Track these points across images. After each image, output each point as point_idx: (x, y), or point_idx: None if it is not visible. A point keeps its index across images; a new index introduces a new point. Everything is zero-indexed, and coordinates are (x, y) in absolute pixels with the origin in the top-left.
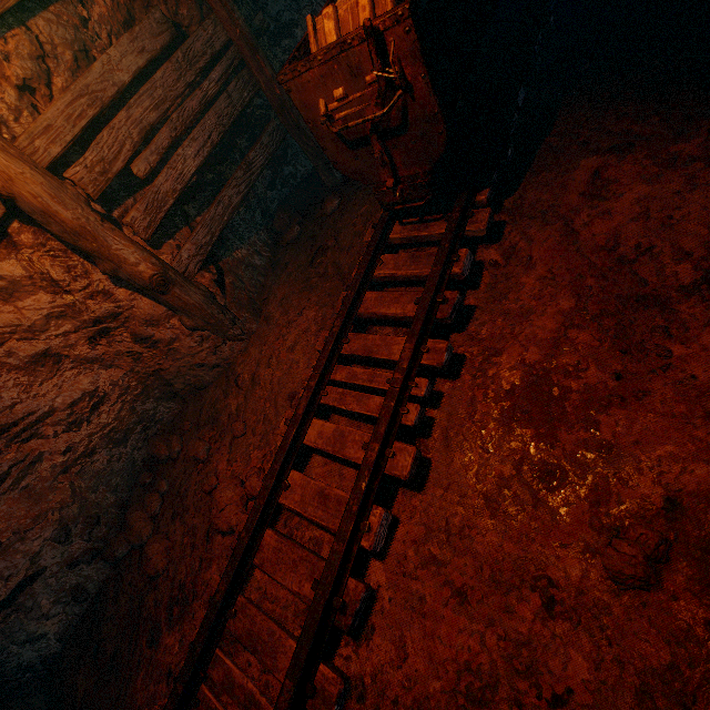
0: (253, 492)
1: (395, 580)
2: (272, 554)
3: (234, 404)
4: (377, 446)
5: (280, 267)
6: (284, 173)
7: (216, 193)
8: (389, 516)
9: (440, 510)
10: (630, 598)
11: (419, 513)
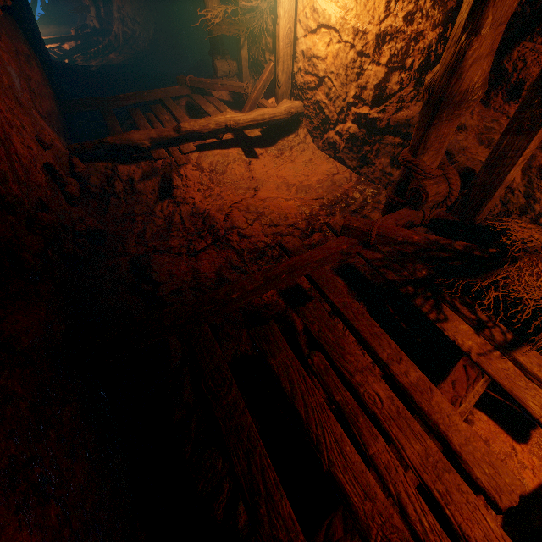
0: None
1: None
2: None
3: None
4: None
5: None
6: None
7: None
8: None
9: None
10: (41, 148)
11: None
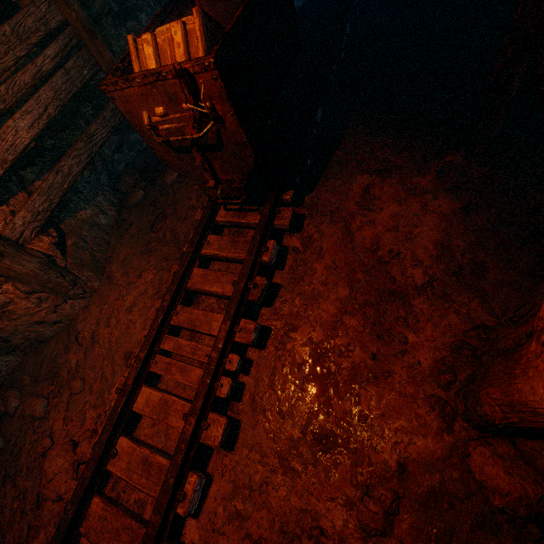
0: (84, 457)
1: (206, 536)
2: (97, 522)
3: (74, 359)
4: (194, 421)
5: (124, 227)
6: (131, 139)
7: (58, 158)
8: (203, 480)
9: (246, 468)
10: (374, 543)
11: (229, 470)
